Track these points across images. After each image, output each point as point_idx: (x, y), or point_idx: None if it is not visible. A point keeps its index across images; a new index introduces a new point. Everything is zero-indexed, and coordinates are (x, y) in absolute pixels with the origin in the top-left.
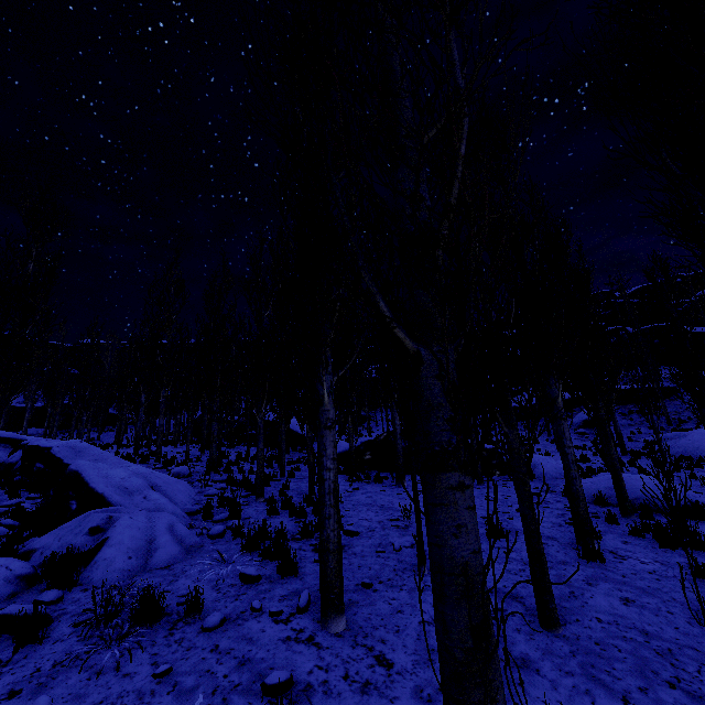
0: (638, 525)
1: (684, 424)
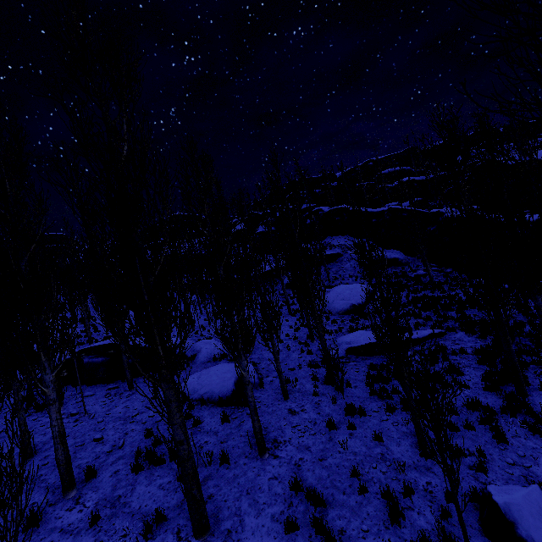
0: (152, 443)
1: (337, 280)
